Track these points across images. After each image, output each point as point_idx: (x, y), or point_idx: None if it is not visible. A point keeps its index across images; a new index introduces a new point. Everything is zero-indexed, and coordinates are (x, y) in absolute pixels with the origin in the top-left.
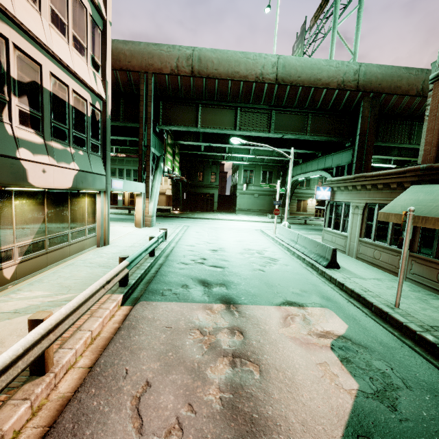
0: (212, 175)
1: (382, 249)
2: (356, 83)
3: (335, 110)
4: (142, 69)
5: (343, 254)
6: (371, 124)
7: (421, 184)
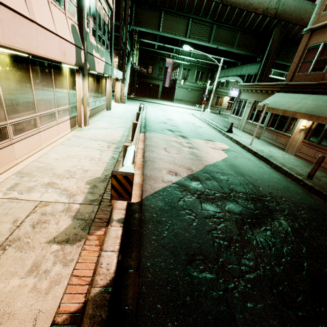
0: (159, 70)
1: (255, 126)
2: (275, 11)
3: (256, 31)
4: None
5: (236, 129)
6: (276, 46)
7: (280, 93)
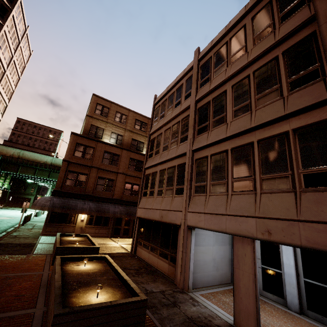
0: (33, 189)
1: None
2: None
3: None
4: None
5: None
6: None
7: None
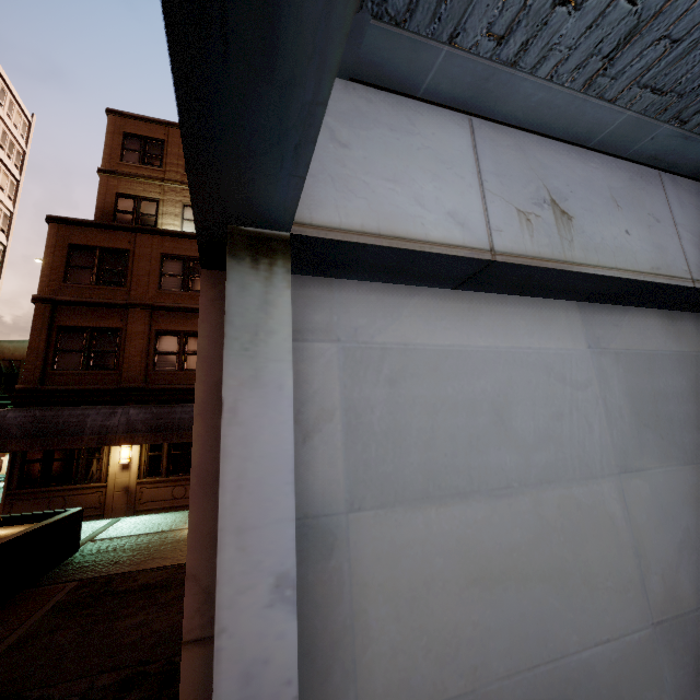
0: None
1: None
2: None
3: None
4: (24, 358)
5: None
6: None
7: None
